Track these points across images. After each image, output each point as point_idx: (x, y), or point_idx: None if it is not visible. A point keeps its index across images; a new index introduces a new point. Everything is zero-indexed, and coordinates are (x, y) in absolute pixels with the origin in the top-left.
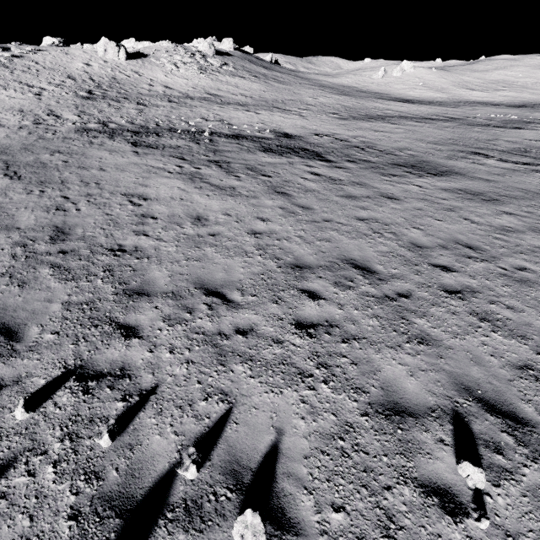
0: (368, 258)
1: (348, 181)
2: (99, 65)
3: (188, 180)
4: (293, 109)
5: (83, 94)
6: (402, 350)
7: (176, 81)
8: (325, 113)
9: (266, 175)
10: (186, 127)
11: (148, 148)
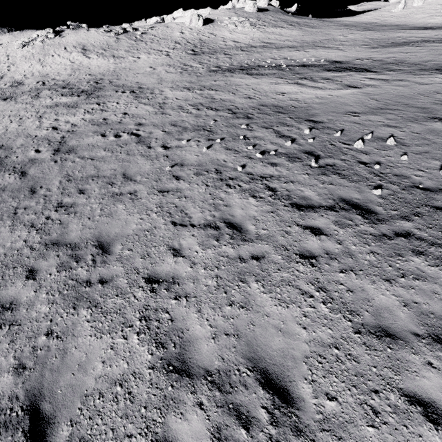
0: (413, 104)
1: (391, 80)
2: (188, 32)
3: (297, 86)
4: (331, 46)
5: (190, 52)
6: (435, 122)
7: (239, 36)
8: (357, 46)
9: (338, 81)
10: (267, 64)
11: (258, 76)
